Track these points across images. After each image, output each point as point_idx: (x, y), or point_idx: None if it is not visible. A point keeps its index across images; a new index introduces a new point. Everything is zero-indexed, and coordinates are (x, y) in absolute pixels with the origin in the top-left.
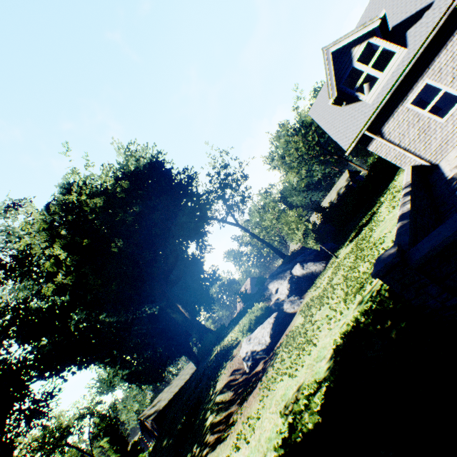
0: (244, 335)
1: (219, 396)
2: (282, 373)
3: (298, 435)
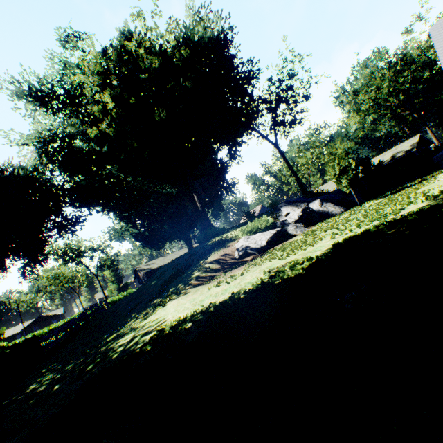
0: (244, 234)
1: (208, 265)
2: (271, 259)
3: (277, 280)
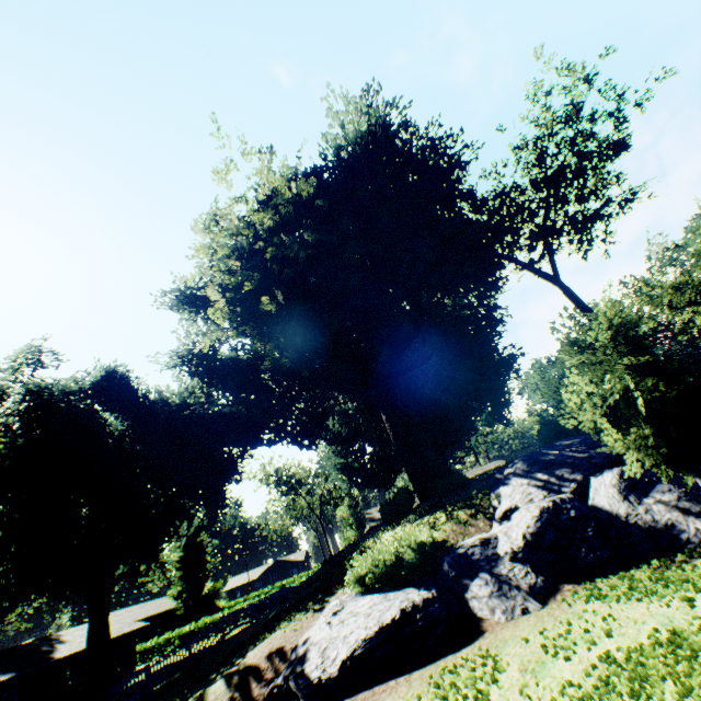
0: (351, 583)
1: (220, 683)
2: None
3: None
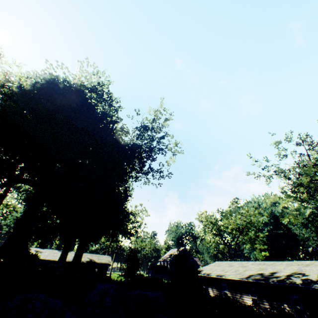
0: None
1: None
2: None
3: None
